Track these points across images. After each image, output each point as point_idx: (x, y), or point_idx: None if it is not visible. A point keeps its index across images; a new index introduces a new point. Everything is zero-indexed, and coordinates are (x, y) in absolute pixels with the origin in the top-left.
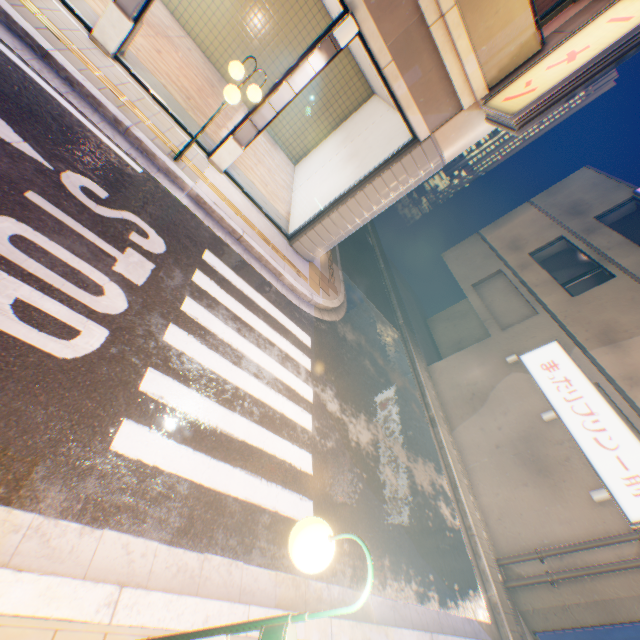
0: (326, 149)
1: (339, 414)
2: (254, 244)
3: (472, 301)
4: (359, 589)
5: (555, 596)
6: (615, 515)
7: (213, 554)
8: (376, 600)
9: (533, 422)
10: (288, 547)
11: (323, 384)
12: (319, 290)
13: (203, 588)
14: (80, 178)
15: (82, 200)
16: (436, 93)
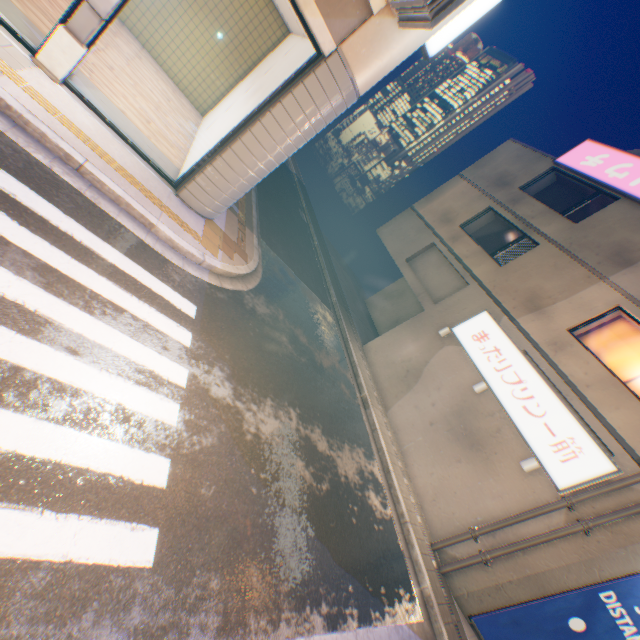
0: (236, 95)
1: (231, 401)
2: (106, 179)
3: (406, 276)
4: None
5: (489, 576)
6: (544, 484)
7: None
8: None
9: (466, 395)
10: (85, 619)
11: (209, 364)
12: (218, 252)
13: None
14: None
15: None
16: None
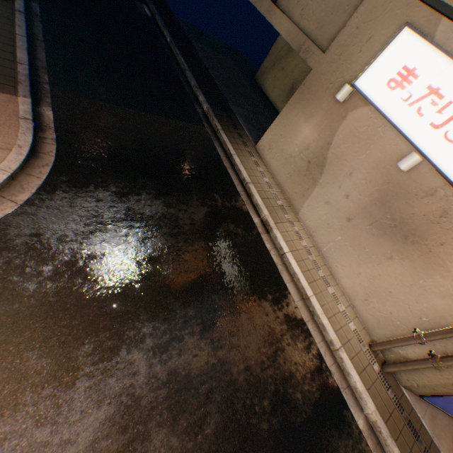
0: None
1: None
2: None
3: (278, 27)
4: None
5: (443, 375)
6: None
7: None
8: None
9: (389, 175)
10: None
11: None
12: None
13: None
14: None
15: None
16: None
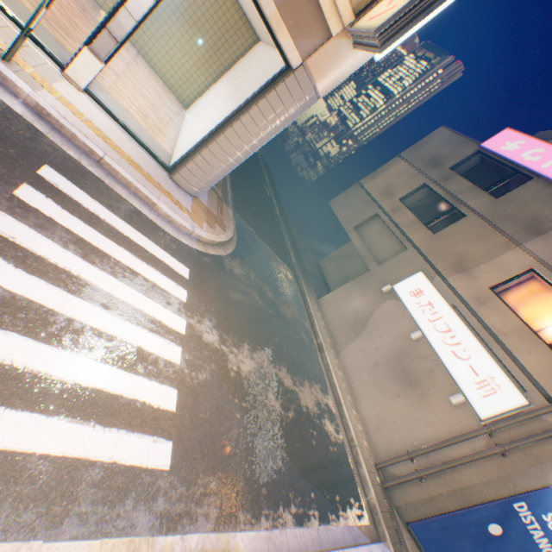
0: (214, 92)
1: (218, 345)
2: (119, 169)
3: (354, 241)
4: (227, 530)
5: (423, 490)
6: (469, 414)
7: None
8: (247, 537)
9: (404, 341)
10: (127, 503)
11: (201, 315)
12: (203, 224)
13: None
14: None
15: None
16: (305, 16)
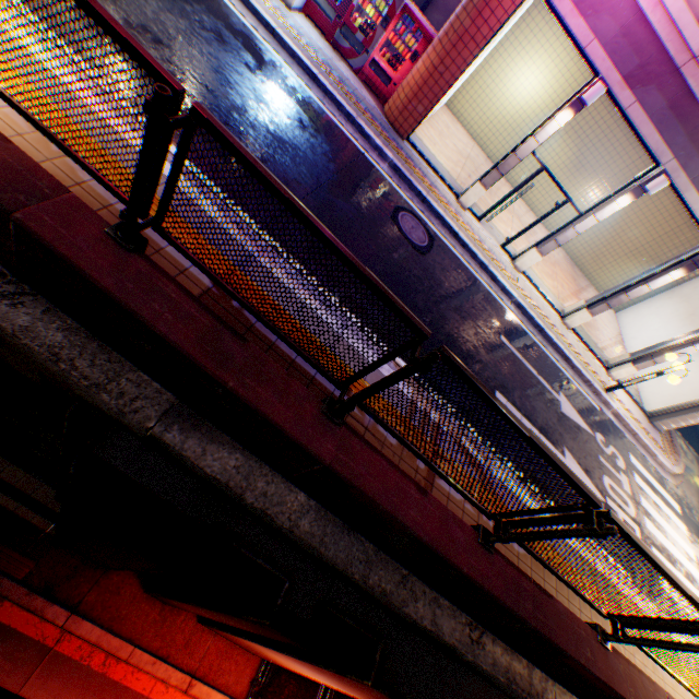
0: (660, 313)
1: None
2: (641, 436)
3: None
4: None
5: None
6: None
7: None
8: None
9: None
10: None
11: (694, 545)
12: (671, 458)
13: None
14: (596, 434)
15: (602, 449)
16: None
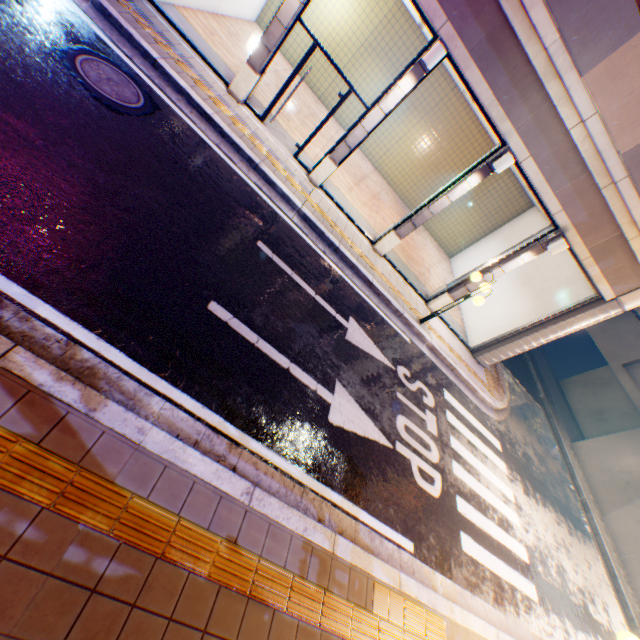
0: (486, 254)
1: (528, 509)
2: (460, 371)
3: (623, 382)
4: None
5: None
6: None
7: (507, 615)
8: None
9: None
10: (531, 616)
11: (514, 484)
12: (495, 393)
13: (510, 634)
14: (400, 368)
15: (406, 384)
16: (625, 273)
